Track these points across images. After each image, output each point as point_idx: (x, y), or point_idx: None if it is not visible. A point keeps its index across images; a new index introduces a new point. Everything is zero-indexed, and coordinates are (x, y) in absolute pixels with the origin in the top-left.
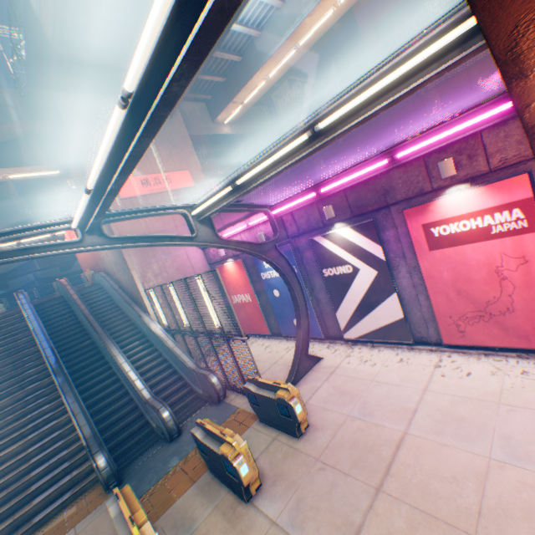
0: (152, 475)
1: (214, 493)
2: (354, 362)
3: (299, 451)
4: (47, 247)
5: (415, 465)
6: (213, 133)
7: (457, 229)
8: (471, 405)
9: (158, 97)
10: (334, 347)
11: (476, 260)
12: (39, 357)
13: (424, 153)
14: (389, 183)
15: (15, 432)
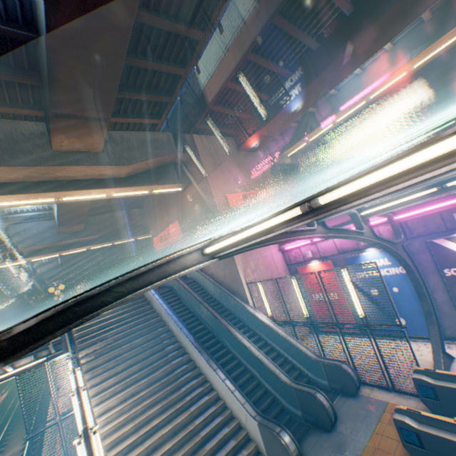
0: None
1: None
2: None
3: None
4: (301, 232)
5: None
6: (280, 162)
7: None
8: None
9: None
10: None
11: None
12: (170, 335)
13: None
14: None
15: (176, 403)
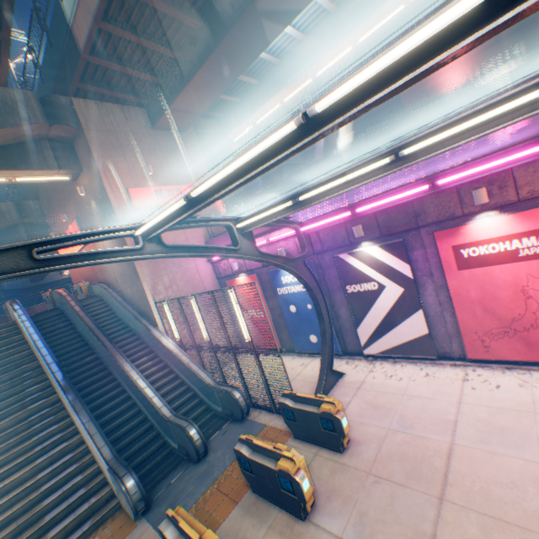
0: (184, 498)
1: (264, 513)
2: (379, 377)
3: (347, 466)
4: (111, 253)
5: (471, 473)
6: (223, 149)
7: (486, 251)
8: (508, 415)
9: (339, 119)
10: (354, 362)
11: (502, 280)
12: (40, 373)
13: (465, 181)
14: (420, 207)
15: (19, 457)
